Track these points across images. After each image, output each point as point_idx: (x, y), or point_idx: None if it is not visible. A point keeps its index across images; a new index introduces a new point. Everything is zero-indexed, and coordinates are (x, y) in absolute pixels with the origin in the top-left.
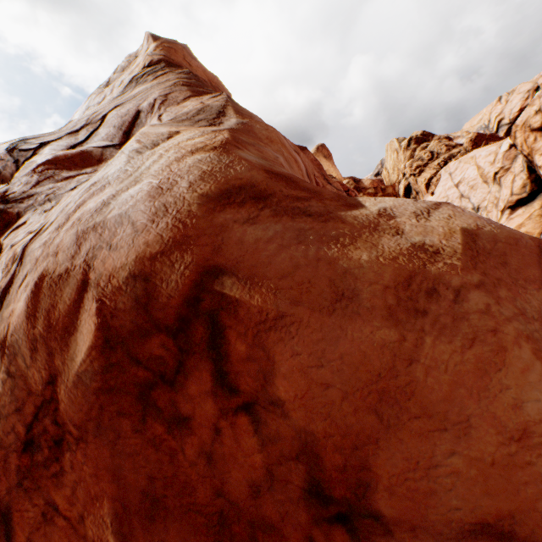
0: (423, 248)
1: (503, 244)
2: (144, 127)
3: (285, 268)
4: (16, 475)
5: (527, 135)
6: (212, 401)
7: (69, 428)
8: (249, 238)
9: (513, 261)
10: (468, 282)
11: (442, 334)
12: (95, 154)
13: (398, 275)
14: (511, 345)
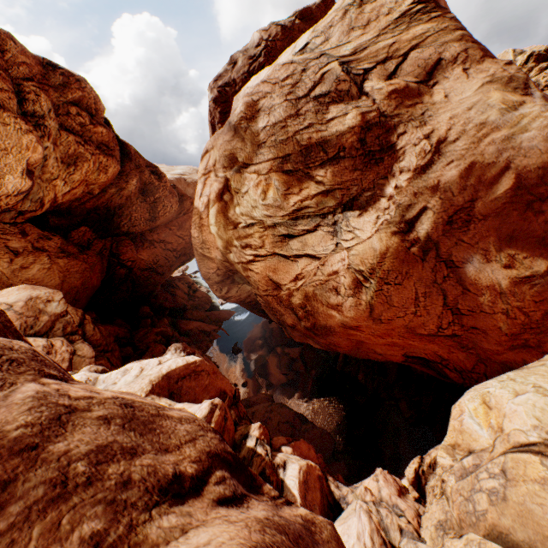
0: None
1: None
2: (443, 72)
3: None
4: (441, 232)
5: None
6: None
7: (476, 217)
8: None
9: None
10: None
11: None
12: (414, 88)
13: None
14: None
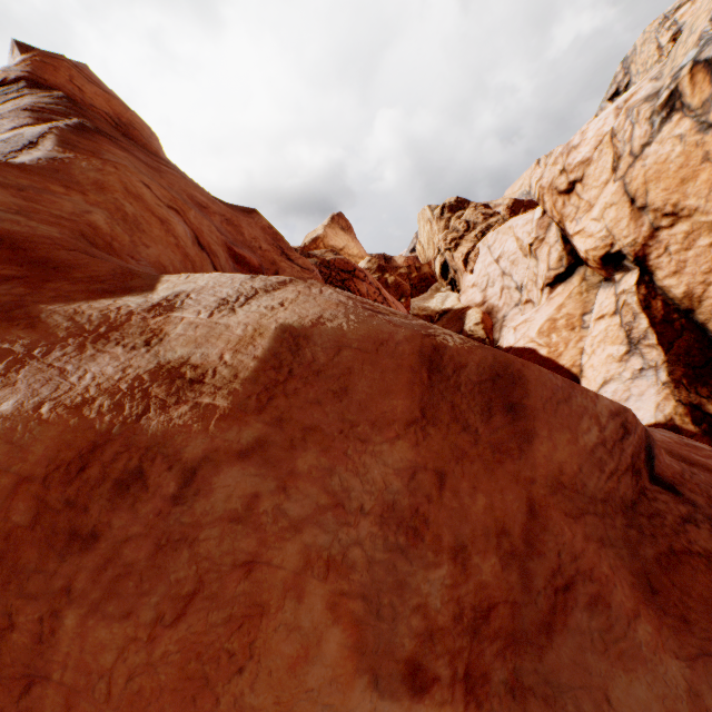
0: (175, 373)
1: (353, 351)
2: None
3: None
4: None
5: (555, 199)
6: None
7: None
8: None
9: (363, 384)
10: (226, 446)
11: (115, 593)
12: None
13: (68, 445)
14: (281, 594)
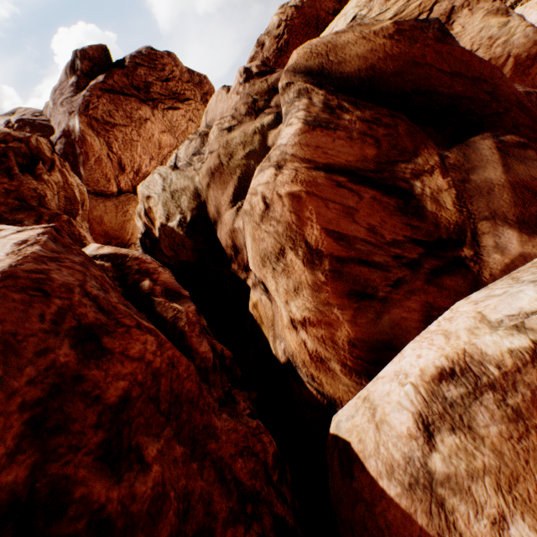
0: None
1: None
2: (456, 15)
3: None
4: None
5: None
6: (536, 70)
7: None
8: None
9: None
10: None
11: None
12: None
13: None
14: None
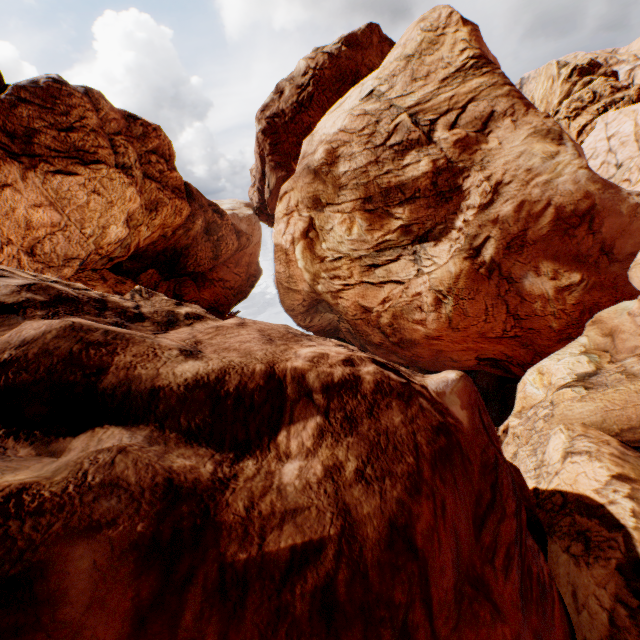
0: (637, 204)
1: None
2: (496, 123)
3: (609, 206)
4: (502, 256)
5: None
6: (584, 232)
7: (528, 242)
8: (601, 198)
9: None
10: None
11: (637, 221)
12: (473, 137)
13: (631, 209)
14: None
